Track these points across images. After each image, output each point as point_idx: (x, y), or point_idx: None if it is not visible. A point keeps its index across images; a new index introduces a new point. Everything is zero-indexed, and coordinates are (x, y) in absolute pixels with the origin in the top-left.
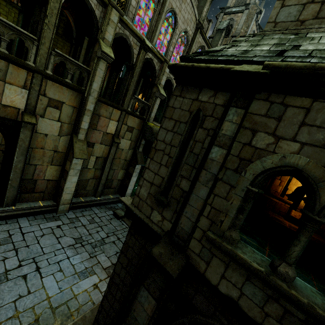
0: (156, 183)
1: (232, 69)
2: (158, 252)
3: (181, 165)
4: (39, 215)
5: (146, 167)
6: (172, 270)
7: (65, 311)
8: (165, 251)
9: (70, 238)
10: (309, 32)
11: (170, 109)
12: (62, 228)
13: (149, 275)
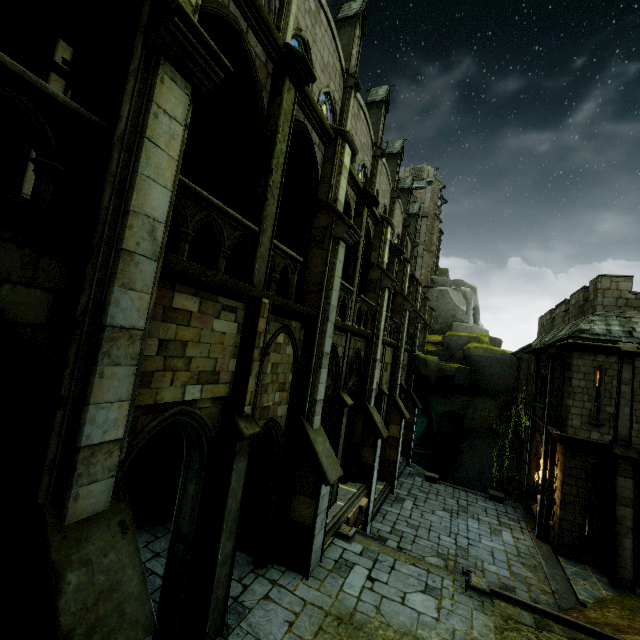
0: (585, 414)
1: (623, 349)
2: (619, 451)
3: (600, 399)
4: (386, 500)
5: (570, 405)
6: (635, 456)
7: (527, 555)
8: (621, 449)
9: (441, 511)
10: (630, 317)
11: (575, 366)
12: (420, 505)
13: (618, 468)
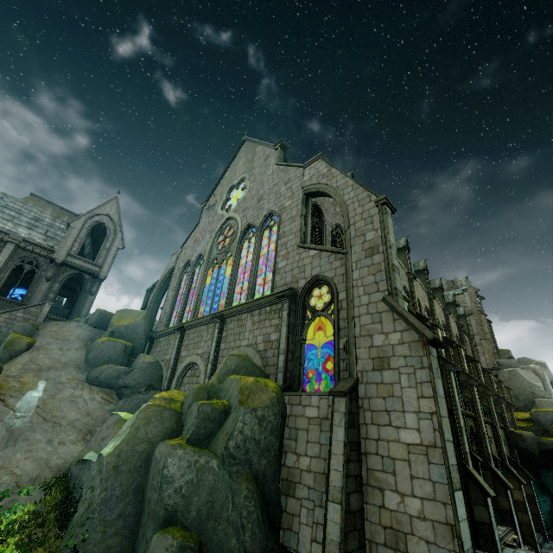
0: None
1: None
2: None
3: None
4: None
5: None
6: None
7: None
8: None
9: None
10: None
11: None
12: None
13: None
